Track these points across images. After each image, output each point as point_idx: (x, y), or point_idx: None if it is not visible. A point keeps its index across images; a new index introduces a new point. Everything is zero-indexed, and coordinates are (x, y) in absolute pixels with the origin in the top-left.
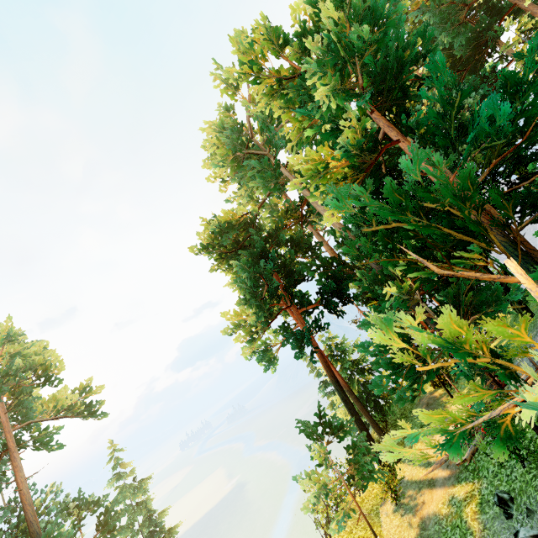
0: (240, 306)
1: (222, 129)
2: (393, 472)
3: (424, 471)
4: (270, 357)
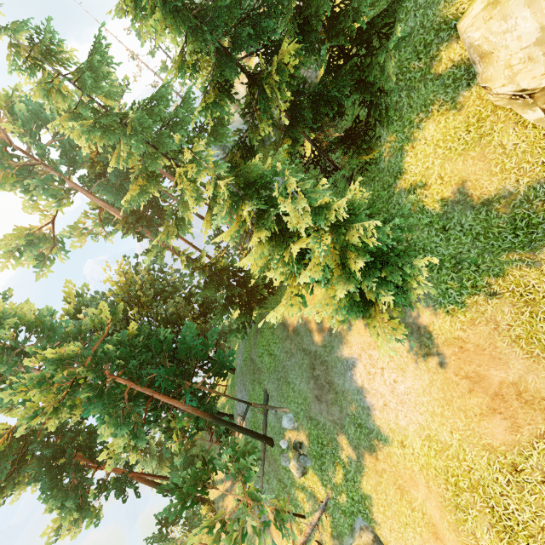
0: (65, 519)
1: None
2: (210, 502)
3: (222, 486)
4: (97, 514)
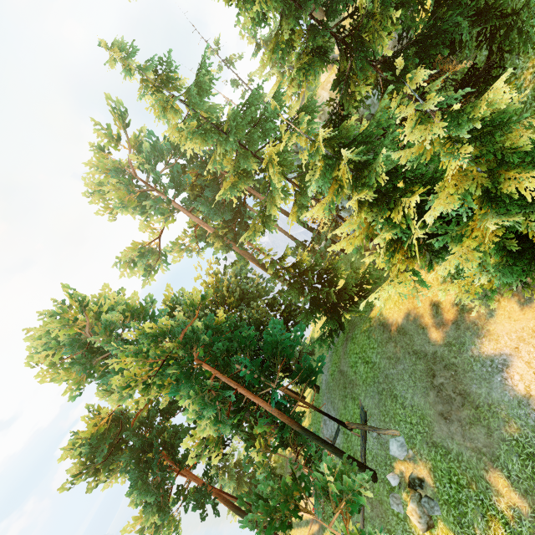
0: (146, 518)
1: (58, 345)
2: None
3: (307, 529)
4: (175, 526)
